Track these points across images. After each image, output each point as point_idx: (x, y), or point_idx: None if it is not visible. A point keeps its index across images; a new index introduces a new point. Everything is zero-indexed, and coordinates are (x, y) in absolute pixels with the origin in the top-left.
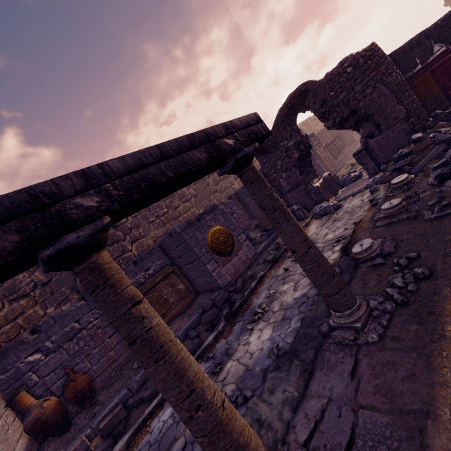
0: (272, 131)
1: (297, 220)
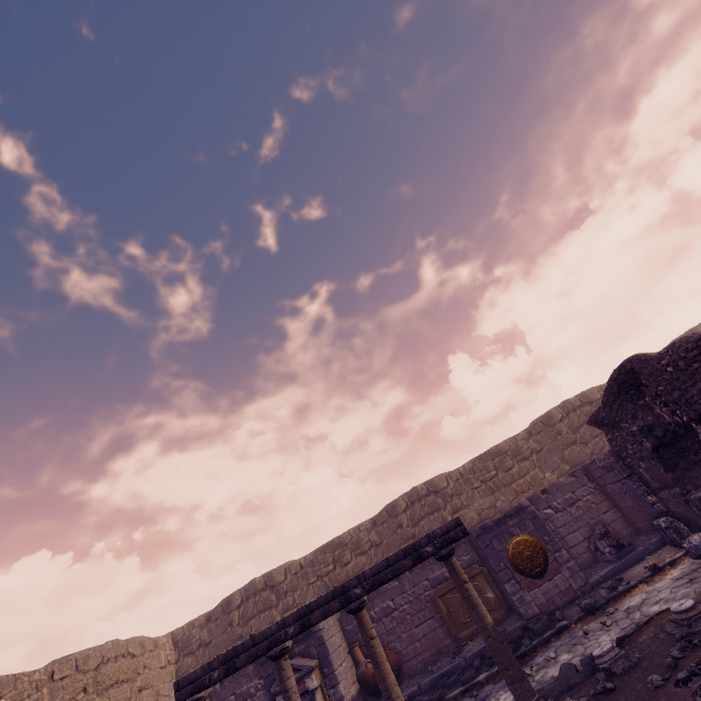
0: (602, 408)
1: (672, 544)
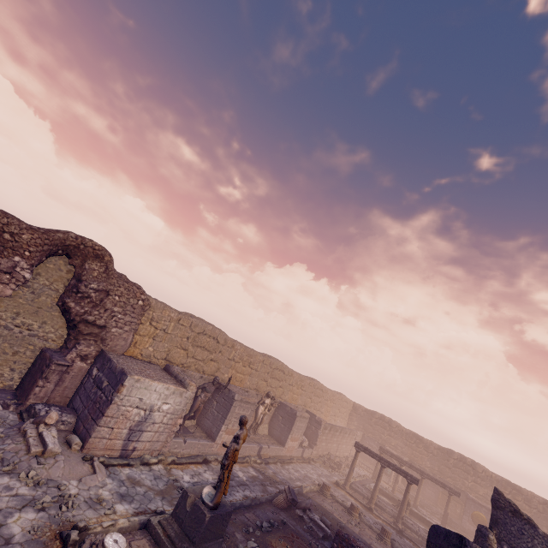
0: None
1: None
